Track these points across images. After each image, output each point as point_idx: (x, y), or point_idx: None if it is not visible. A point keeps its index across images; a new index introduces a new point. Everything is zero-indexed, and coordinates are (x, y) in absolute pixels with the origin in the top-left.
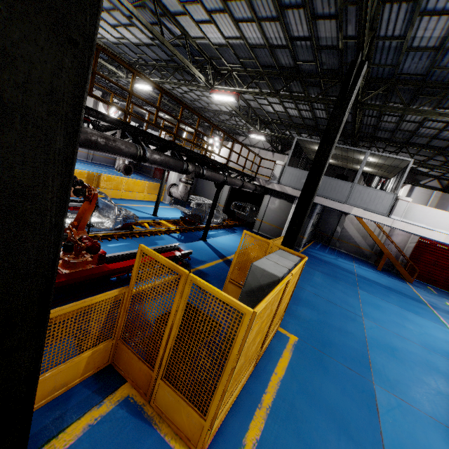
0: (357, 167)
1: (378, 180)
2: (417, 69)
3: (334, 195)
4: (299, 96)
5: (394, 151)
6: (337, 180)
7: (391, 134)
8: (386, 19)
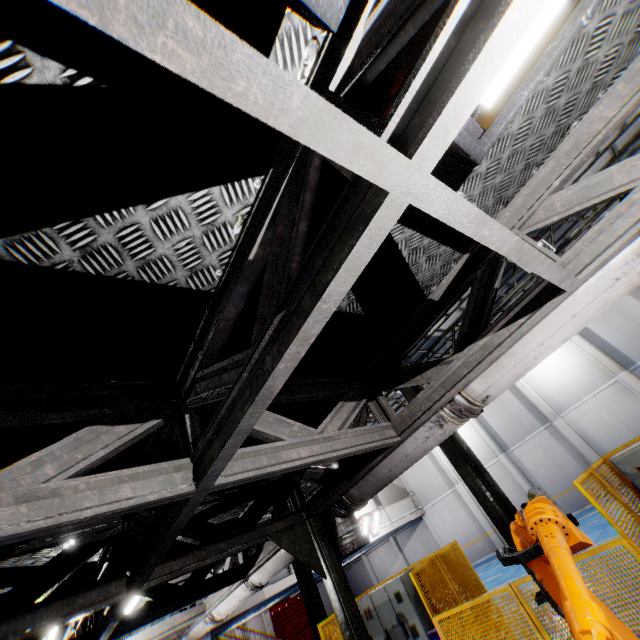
0: None
1: None
2: None
3: None
4: None
5: None
6: None
7: None
8: None
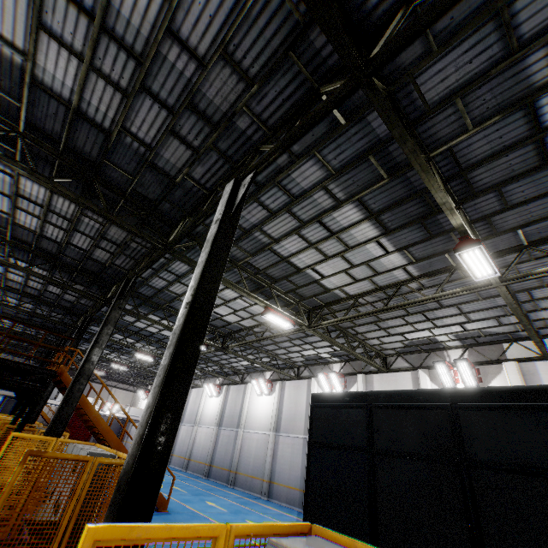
0: None
1: None
2: None
3: None
4: (20, 346)
5: None
6: None
7: None
8: None
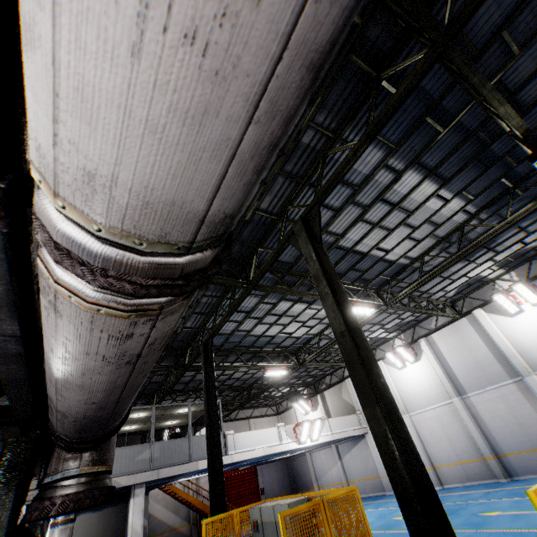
0: (164, 423)
1: (168, 433)
2: (217, 343)
3: (177, 457)
4: None
5: (181, 399)
6: (174, 440)
7: (186, 385)
8: (211, 321)
